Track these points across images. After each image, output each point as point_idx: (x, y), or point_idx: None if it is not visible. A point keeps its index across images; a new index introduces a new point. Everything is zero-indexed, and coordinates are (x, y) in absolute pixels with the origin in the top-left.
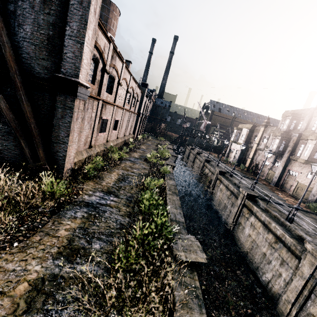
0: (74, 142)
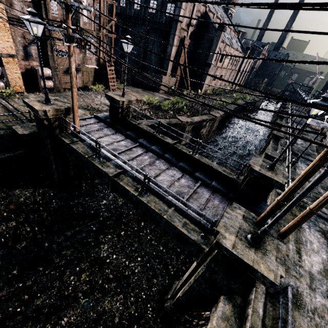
0: (206, 82)
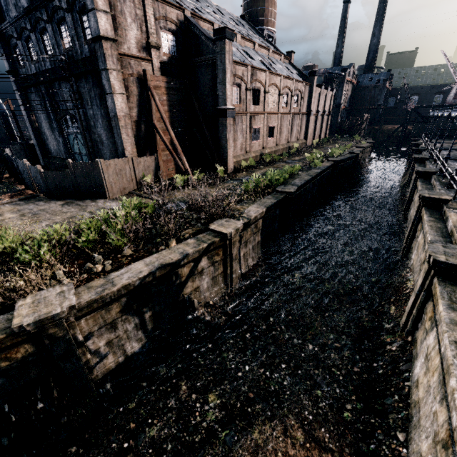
0: (231, 147)
